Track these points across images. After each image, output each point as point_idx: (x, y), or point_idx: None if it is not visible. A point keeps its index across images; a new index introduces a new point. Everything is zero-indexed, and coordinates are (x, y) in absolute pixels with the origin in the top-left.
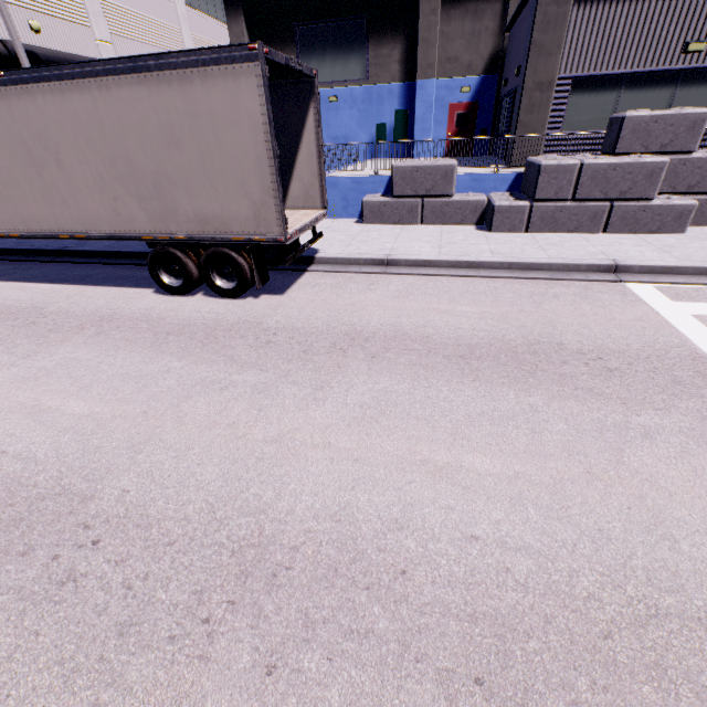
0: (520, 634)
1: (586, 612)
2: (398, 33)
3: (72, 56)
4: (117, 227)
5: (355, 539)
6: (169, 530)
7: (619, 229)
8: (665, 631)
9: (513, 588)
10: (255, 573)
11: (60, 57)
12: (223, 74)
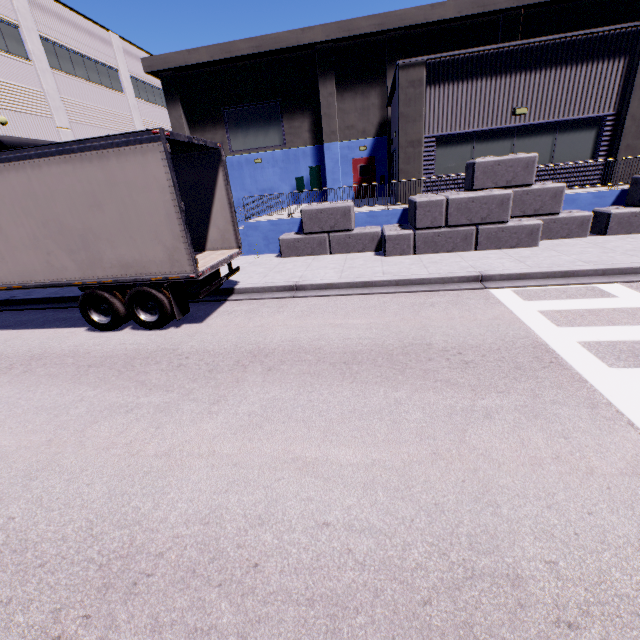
0: (350, 611)
1: (411, 582)
2: (305, 111)
3: (34, 141)
4: (51, 276)
5: (218, 539)
6: (44, 552)
7: (487, 246)
8: (477, 590)
9: (351, 567)
10: (117, 584)
11: (22, 142)
12: (134, 152)
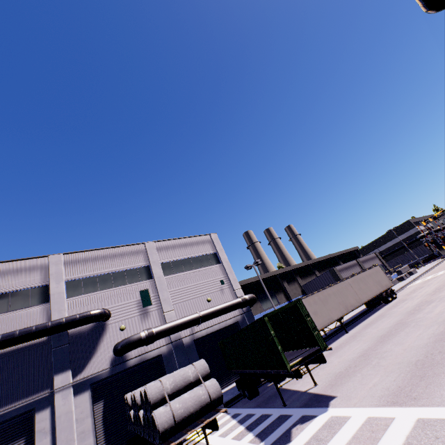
0: None
1: None
2: (280, 291)
3: None
4: (379, 291)
5: None
6: None
7: None
8: None
9: None
10: None
11: None
12: (376, 267)
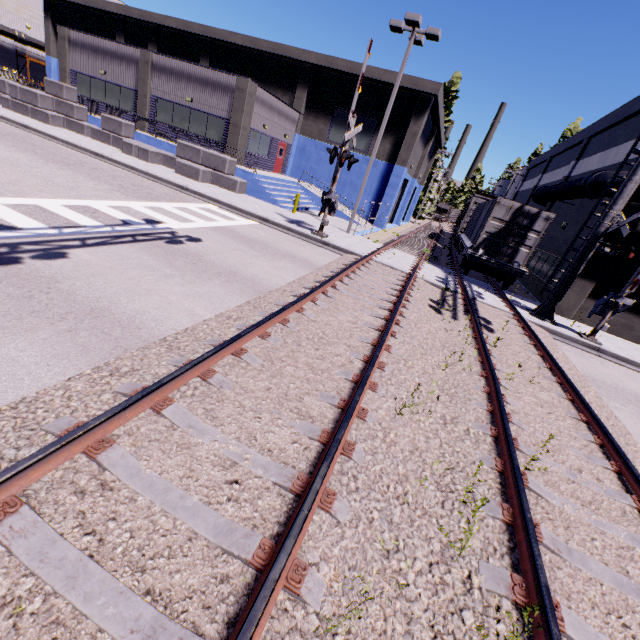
0: None
1: None
2: None
3: None
4: None
5: None
6: None
7: (34, 117)
8: None
9: None
10: None
11: None
12: None
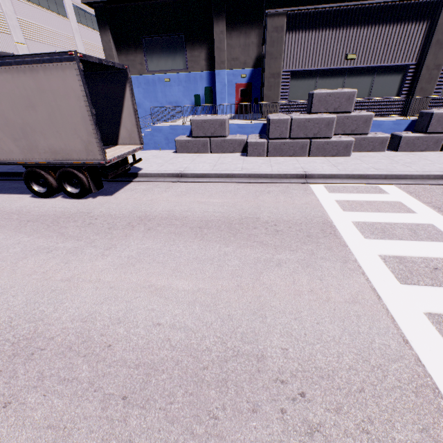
0: (159, 372)
1: (200, 357)
2: (203, 44)
3: None
4: (1, 156)
5: (90, 330)
6: None
7: (316, 154)
8: (237, 362)
9: (167, 348)
10: (21, 354)
11: None
12: (56, 68)
